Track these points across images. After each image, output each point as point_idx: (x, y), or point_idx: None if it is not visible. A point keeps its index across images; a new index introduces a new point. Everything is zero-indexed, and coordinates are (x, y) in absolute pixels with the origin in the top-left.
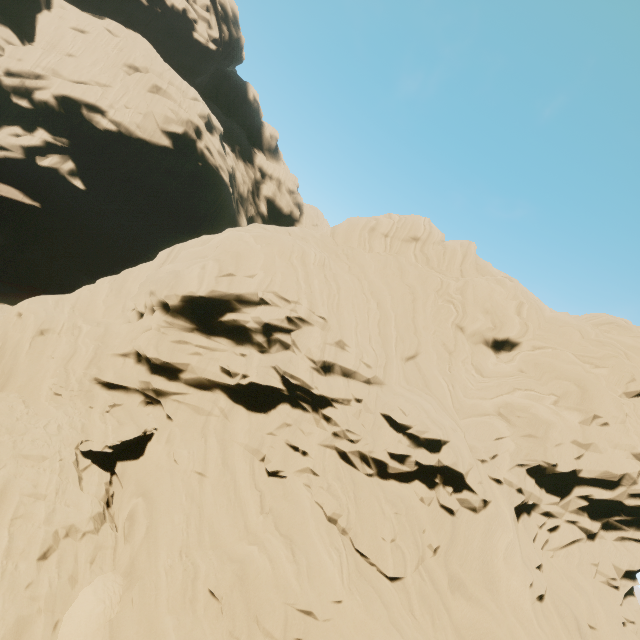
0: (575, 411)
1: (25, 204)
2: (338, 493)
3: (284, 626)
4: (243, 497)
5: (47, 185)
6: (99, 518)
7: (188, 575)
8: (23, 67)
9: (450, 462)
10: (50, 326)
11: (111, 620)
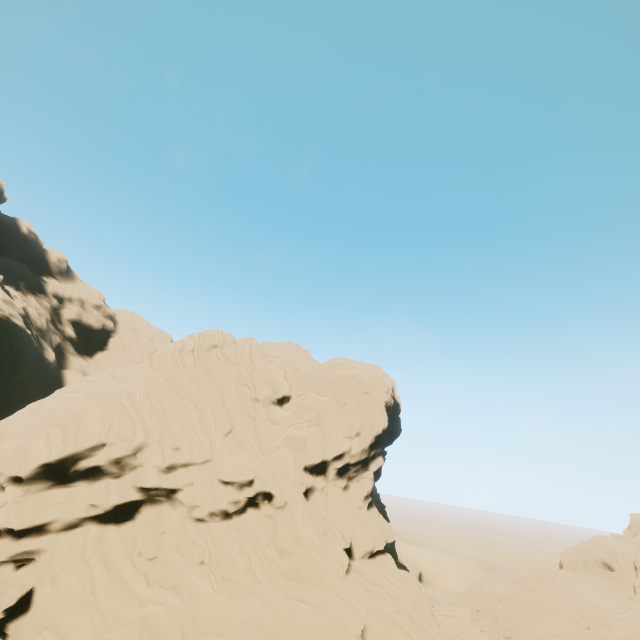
0: (317, 426)
1: None
2: (200, 543)
3: (181, 632)
4: (132, 585)
5: None
6: None
7: None
8: None
9: (260, 486)
10: None
11: None
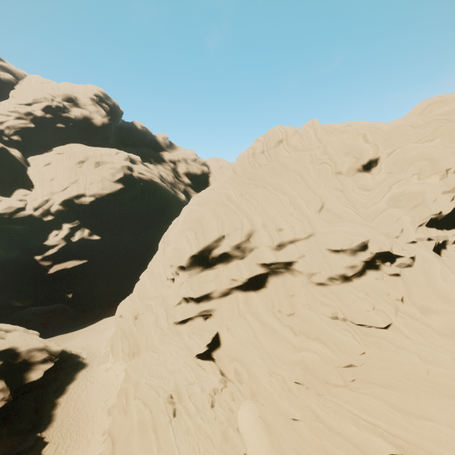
0: (433, 175)
1: (81, 265)
2: (328, 303)
3: (341, 378)
4: (282, 334)
5: (83, 248)
6: (222, 381)
7: (280, 381)
8: (38, 202)
9: (377, 249)
10: (137, 312)
11: (259, 416)
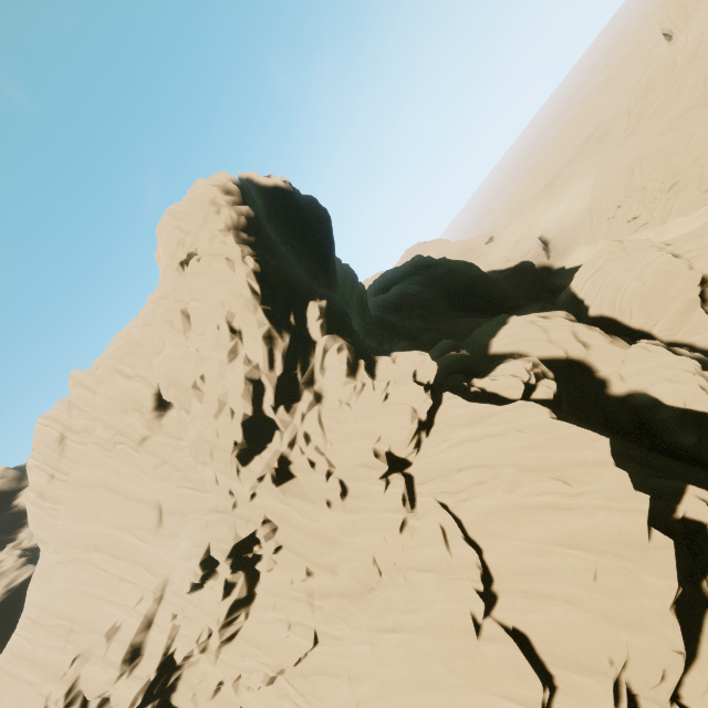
0: (191, 402)
1: None
2: (252, 666)
3: None
4: None
5: None
6: None
7: None
8: None
9: (222, 557)
10: None
11: None
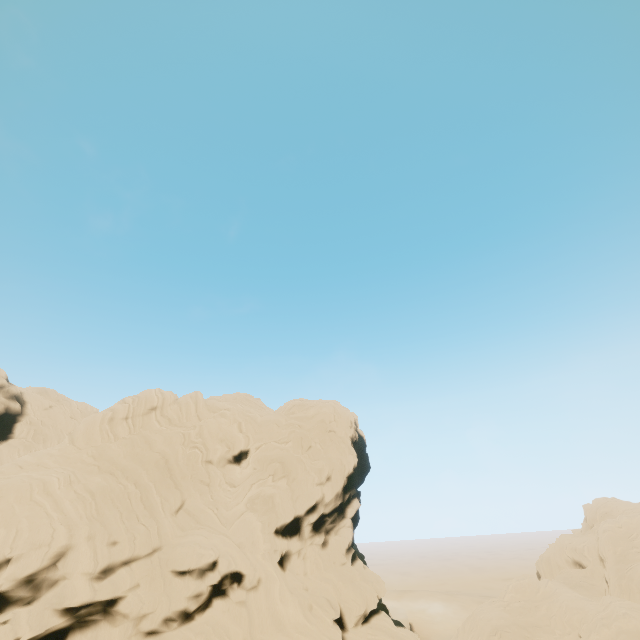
0: (283, 478)
1: None
2: None
3: None
4: None
5: None
6: None
7: None
8: None
9: (226, 567)
10: None
11: None
